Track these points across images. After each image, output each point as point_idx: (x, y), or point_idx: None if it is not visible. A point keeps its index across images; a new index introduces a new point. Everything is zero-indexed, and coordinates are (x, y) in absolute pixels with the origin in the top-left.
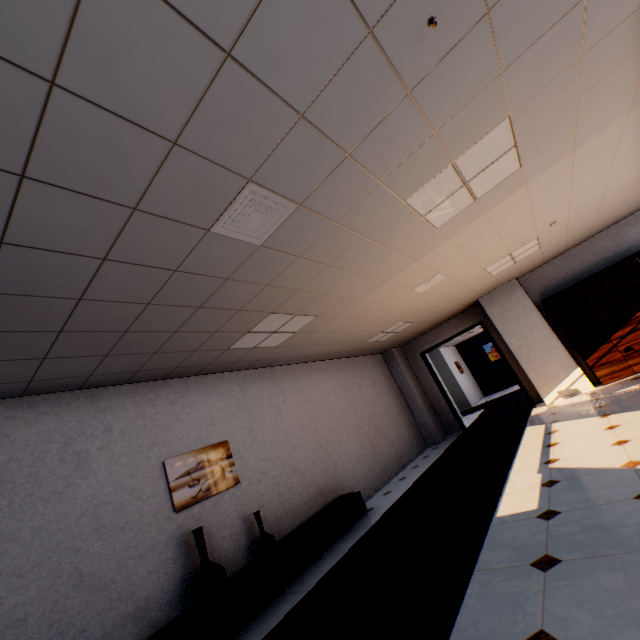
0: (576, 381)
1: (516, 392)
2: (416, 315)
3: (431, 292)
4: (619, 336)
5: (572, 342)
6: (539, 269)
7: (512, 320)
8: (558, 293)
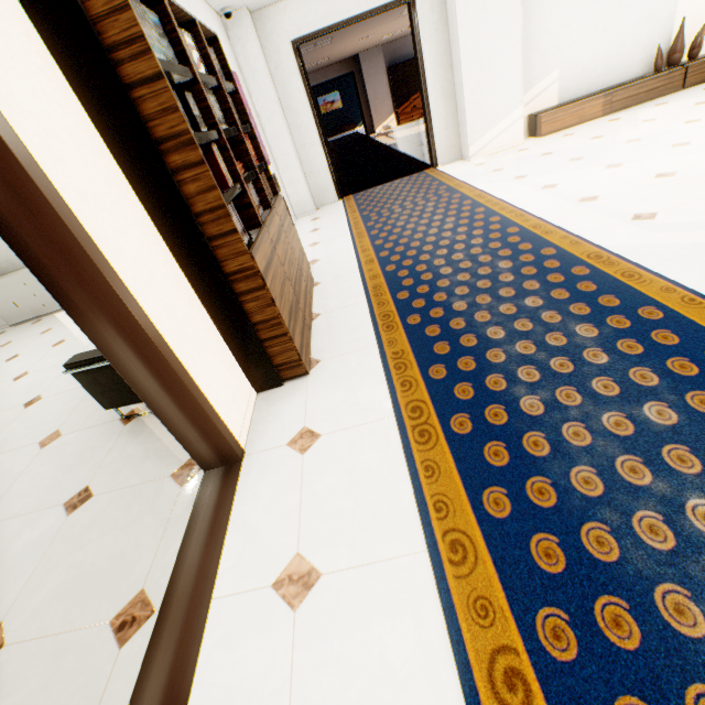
0: (391, 122)
1: (344, 137)
2: (337, 56)
3: (359, 43)
4: (414, 100)
5: (396, 99)
6: (393, 44)
7: (373, 76)
8: (398, 65)
